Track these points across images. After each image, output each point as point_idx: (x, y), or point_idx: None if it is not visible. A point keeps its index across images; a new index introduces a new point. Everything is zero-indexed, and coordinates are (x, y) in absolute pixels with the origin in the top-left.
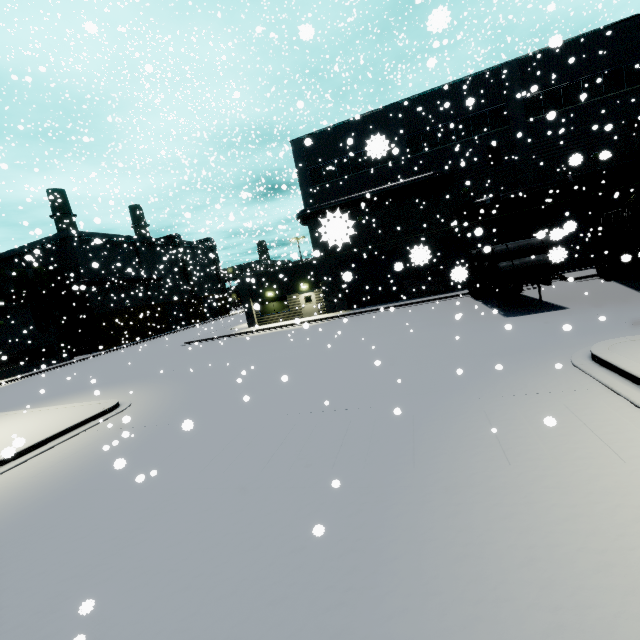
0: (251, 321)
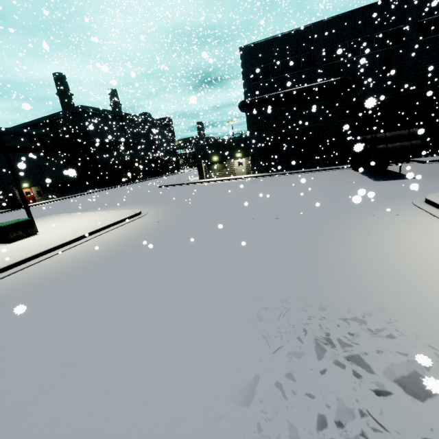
0: (201, 175)
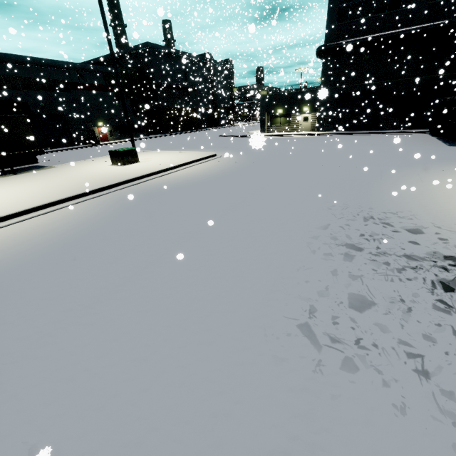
0: (263, 129)
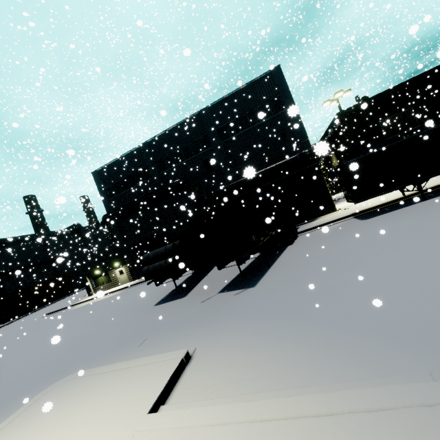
0: (89, 291)
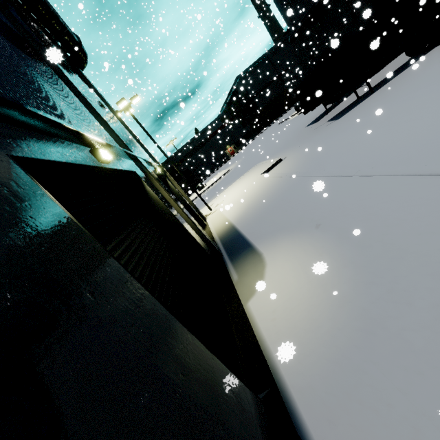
0: None
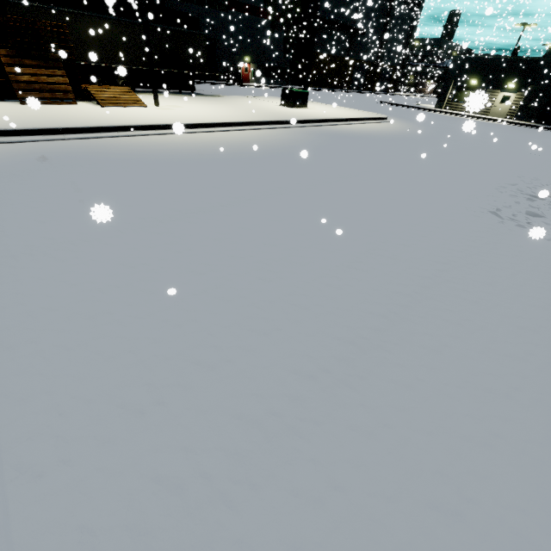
0: (440, 102)
